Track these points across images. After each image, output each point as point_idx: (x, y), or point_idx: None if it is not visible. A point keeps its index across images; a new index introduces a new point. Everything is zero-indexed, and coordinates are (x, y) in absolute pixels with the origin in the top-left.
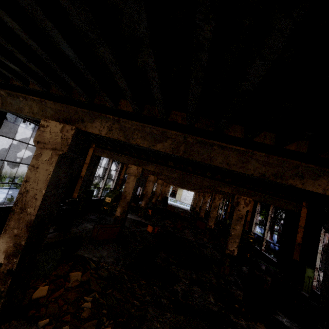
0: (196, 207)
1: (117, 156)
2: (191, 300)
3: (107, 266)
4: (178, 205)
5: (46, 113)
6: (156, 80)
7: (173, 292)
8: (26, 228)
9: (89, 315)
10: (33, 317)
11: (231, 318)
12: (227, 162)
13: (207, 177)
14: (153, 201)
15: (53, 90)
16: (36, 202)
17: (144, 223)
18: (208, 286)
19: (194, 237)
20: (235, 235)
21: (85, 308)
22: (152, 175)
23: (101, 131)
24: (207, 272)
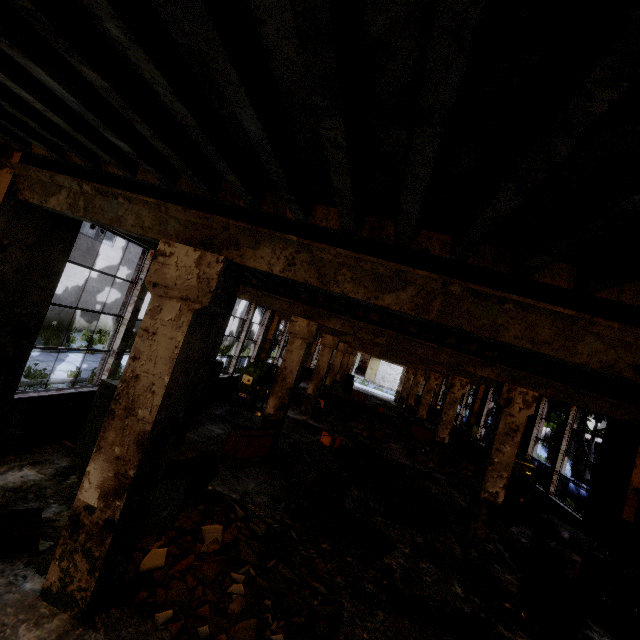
0: (409, 398)
1: (271, 298)
2: (420, 589)
3: (259, 511)
4: (371, 390)
5: (166, 229)
6: (422, 182)
7: (384, 569)
8: (136, 446)
9: (242, 608)
10: (145, 605)
11: (500, 630)
12: (533, 336)
13: (444, 344)
14: (327, 383)
15: (182, 184)
16: (153, 398)
17: (314, 428)
18: (449, 560)
19: (409, 459)
20: (501, 464)
21: (234, 595)
22: (329, 333)
23: (271, 266)
24: (443, 533)
